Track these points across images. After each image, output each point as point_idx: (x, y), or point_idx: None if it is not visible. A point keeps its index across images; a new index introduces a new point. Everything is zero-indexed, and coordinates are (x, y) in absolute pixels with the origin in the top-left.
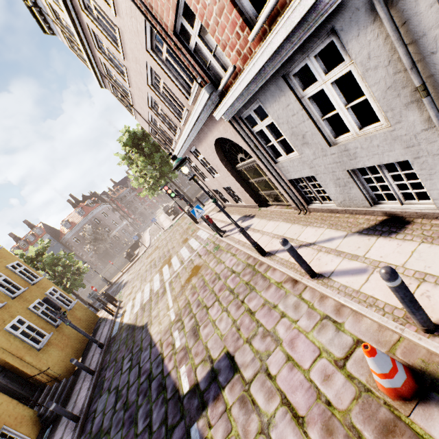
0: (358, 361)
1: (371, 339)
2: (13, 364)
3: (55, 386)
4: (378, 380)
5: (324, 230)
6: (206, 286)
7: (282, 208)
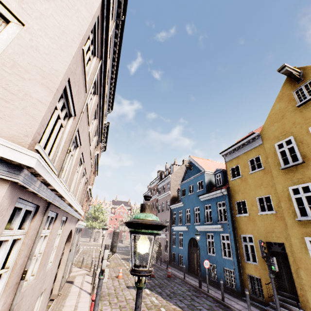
0: None
1: None
2: (289, 263)
3: (297, 309)
4: None
5: (72, 287)
6: (131, 307)
7: (46, 309)
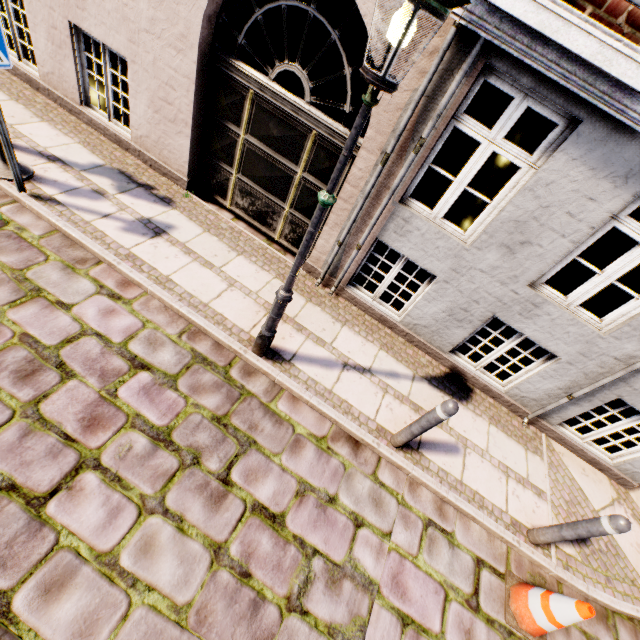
0: (488, 592)
1: (488, 555)
2: None
3: None
4: (545, 626)
5: (379, 350)
6: None
7: (258, 237)
